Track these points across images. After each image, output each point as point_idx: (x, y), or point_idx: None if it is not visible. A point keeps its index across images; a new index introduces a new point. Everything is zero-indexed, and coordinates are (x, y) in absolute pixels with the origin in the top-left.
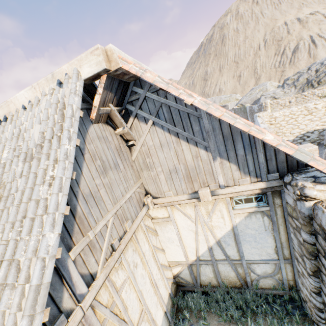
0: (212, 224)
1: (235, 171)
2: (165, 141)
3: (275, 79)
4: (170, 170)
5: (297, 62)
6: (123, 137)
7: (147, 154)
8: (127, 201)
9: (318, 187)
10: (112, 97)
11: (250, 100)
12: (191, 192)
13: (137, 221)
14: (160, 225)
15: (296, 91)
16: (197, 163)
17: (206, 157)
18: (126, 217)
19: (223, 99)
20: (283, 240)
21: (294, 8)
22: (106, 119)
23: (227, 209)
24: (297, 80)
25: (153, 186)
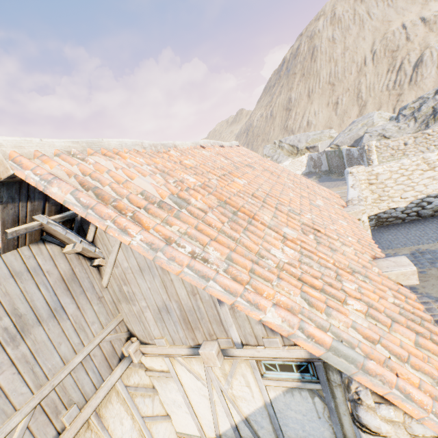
0: (233, 392)
1: (255, 325)
2: (145, 264)
3: (388, 106)
4: (159, 308)
5: (421, 81)
6: (83, 254)
7: (123, 280)
8: (75, 370)
9: (384, 412)
10: (39, 205)
11: (349, 138)
12: (193, 344)
13: (95, 400)
14: (159, 380)
15: (417, 126)
16: (196, 303)
17: (208, 296)
18: (68, 401)
19: (311, 137)
20: (351, 437)
21: (416, 3)
22: (40, 236)
23: (254, 374)
24: (418, 110)
25: (138, 326)
